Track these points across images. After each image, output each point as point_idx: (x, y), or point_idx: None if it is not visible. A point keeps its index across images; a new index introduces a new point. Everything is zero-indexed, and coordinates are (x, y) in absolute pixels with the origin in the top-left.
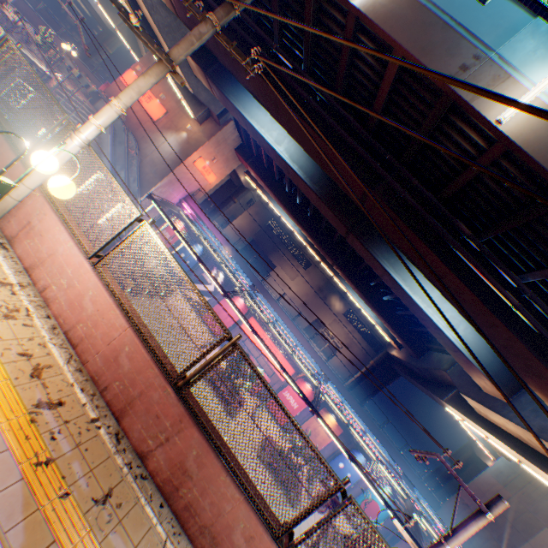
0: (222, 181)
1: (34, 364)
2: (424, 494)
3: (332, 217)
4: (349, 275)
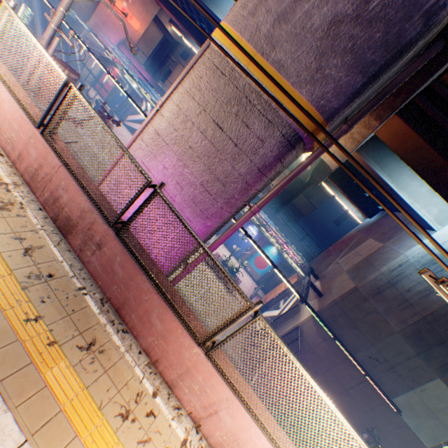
0: (157, 40)
1: None
2: (301, 251)
3: None
4: None
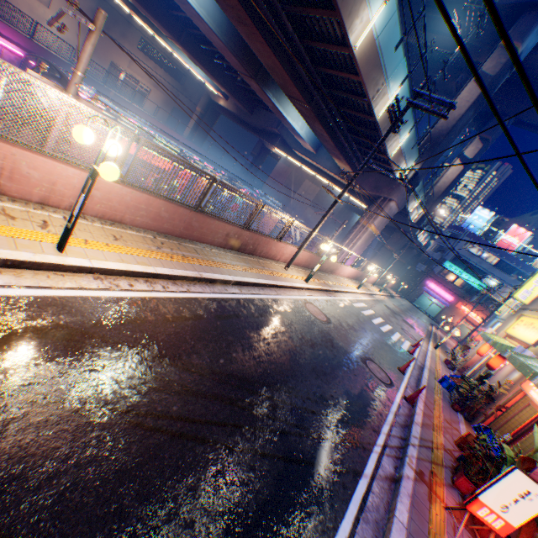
0: None
1: (306, 274)
2: (256, 188)
3: (235, 63)
4: (196, 55)
